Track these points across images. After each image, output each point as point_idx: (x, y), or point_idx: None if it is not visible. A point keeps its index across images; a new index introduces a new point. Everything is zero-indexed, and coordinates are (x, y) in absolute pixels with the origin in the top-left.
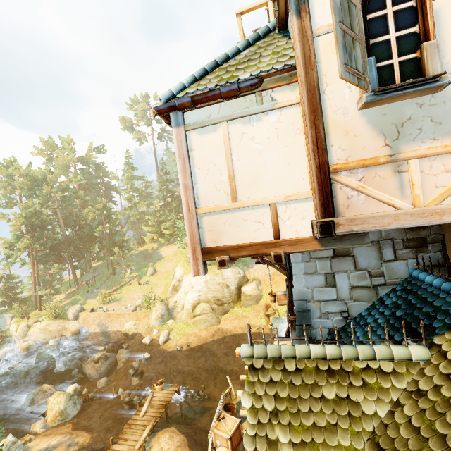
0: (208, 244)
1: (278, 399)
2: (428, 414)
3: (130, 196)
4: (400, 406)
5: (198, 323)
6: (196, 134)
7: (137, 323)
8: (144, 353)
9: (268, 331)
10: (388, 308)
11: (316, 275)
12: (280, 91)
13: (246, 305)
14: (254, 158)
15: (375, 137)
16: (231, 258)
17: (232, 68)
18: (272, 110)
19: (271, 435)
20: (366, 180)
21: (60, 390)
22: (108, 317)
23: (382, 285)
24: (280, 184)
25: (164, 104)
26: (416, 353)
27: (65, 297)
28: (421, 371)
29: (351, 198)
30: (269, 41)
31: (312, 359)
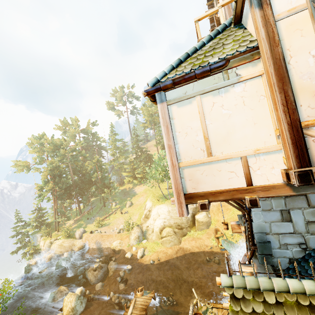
0: (189, 190)
1: None
2: None
3: (114, 153)
4: None
5: (164, 242)
6: (176, 106)
7: (121, 242)
8: (127, 265)
9: (219, 250)
10: None
11: (272, 212)
12: (243, 68)
13: (199, 229)
14: (224, 121)
15: None
16: (210, 202)
17: (201, 56)
18: (237, 83)
19: None
20: None
21: (71, 290)
22: (101, 237)
23: None
24: (248, 141)
25: (152, 87)
26: None
27: (73, 222)
28: None
29: None
30: (228, 34)
31: (291, 293)
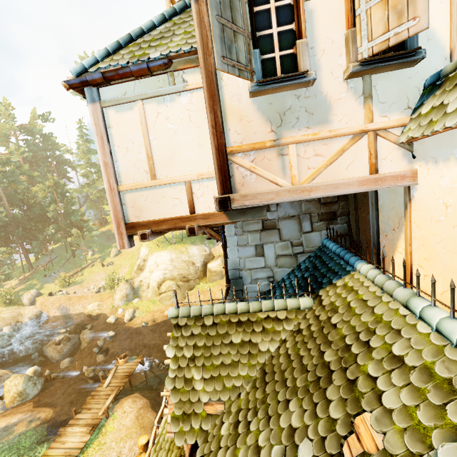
0: (131, 219)
1: (196, 348)
2: (299, 344)
3: (87, 172)
4: (285, 342)
5: (164, 299)
6: (114, 111)
7: (101, 304)
8: (108, 332)
9: None
10: (301, 271)
11: (248, 247)
12: (190, 73)
13: (211, 280)
14: (169, 138)
15: (263, 124)
16: (153, 232)
17: (146, 44)
18: (184, 91)
19: (188, 375)
20: (257, 161)
21: (18, 373)
22: (68, 300)
23: (301, 253)
24: (193, 164)
25: (75, 78)
26: (303, 303)
27: (18, 283)
28: (304, 316)
29: (246, 177)
30: (184, 19)
31: (226, 314)
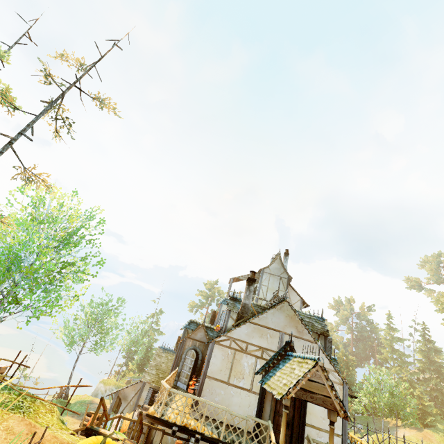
0: None
1: None
2: None
3: (386, 356)
4: None
5: None
6: None
7: None
8: None
9: None
10: None
11: None
12: None
13: None
14: None
15: None
16: None
17: None
18: None
19: None
20: None
21: None
22: None
23: None
24: None
25: None
26: None
27: None
28: None
29: None
30: None
31: None
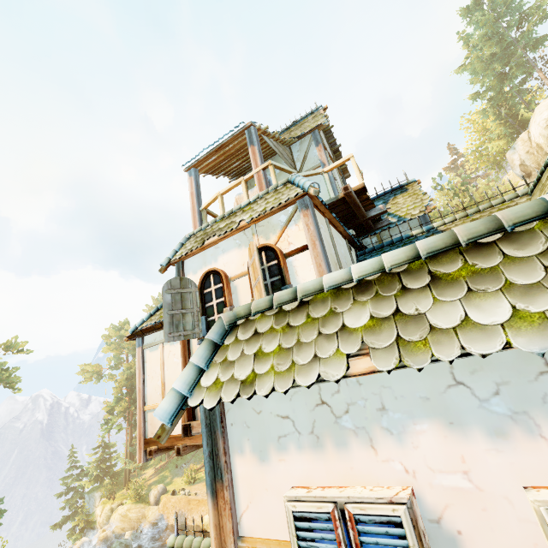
0: (149, 435)
1: None
2: None
3: None
4: None
5: None
6: (149, 351)
7: None
8: None
9: None
10: None
11: None
12: None
13: None
14: (174, 368)
15: None
16: (159, 448)
17: None
18: None
19: None
20: None
21: None
22: (188, 504)
23: None
24: None
25: (130, 335)
26: None
27: (153, 473)
28: None
29: None
30: None
31: None
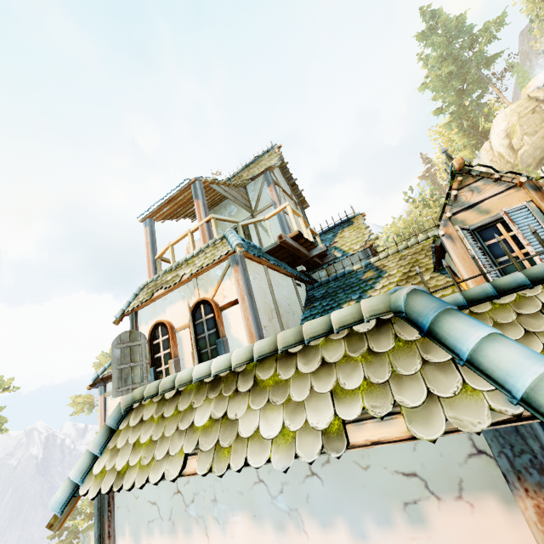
0: None
1: None
2: None
3: None
4: None
5: None
6: (110, 398)
7: None
8: None
9: None
10: None
11: None
12: None
13: None
14: None
15: None
16: None
17: None
18: None
19: None
20: None
21: None
22: None
23: None
24: None
25: (92, 384)
26: None
27: None
28: None
29: None
30: None
31: None
